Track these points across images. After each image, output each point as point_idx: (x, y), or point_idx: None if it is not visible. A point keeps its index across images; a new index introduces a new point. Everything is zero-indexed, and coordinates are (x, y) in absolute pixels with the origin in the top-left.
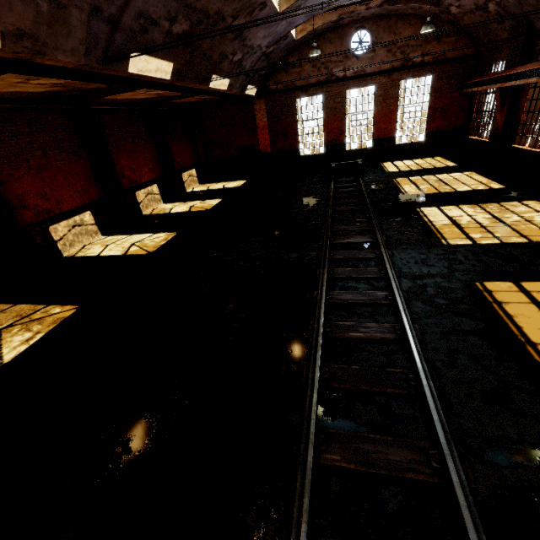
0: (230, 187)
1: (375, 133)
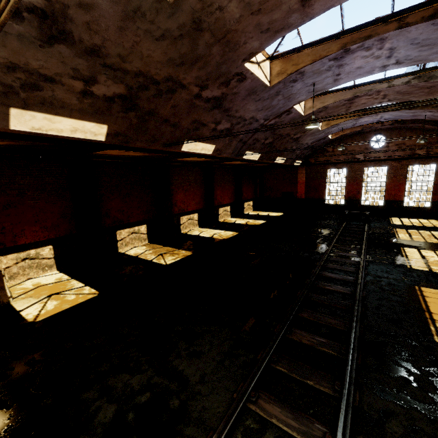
0: (272, 215)
1: (386, 196)
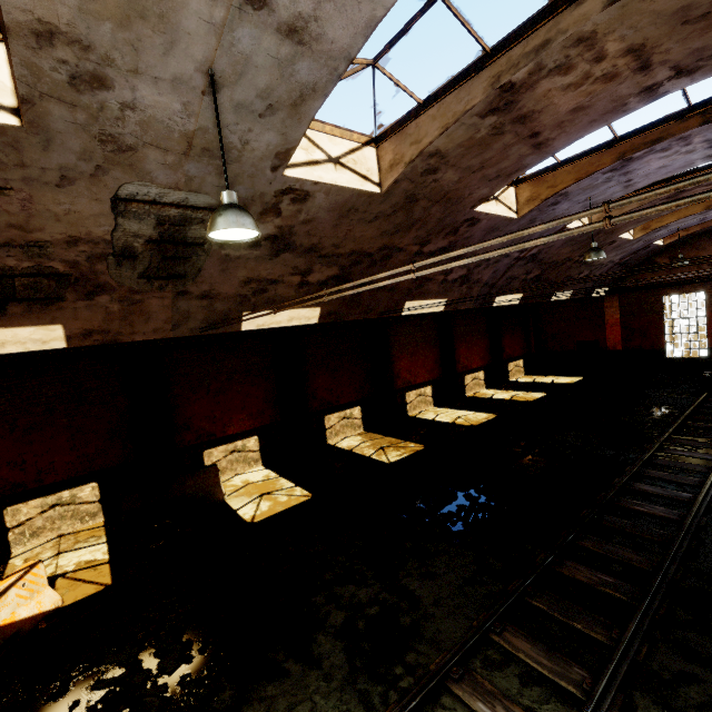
0: (560, 383)
1: None
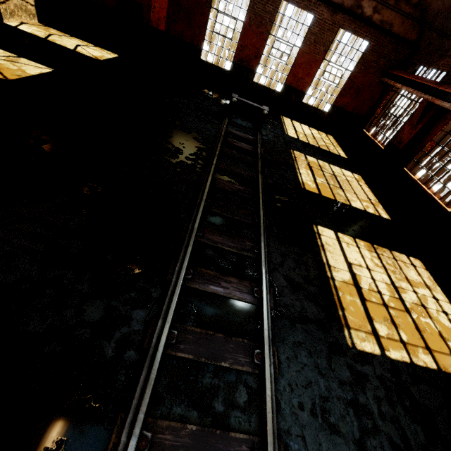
0: (85, 55)
1: (289, 78)
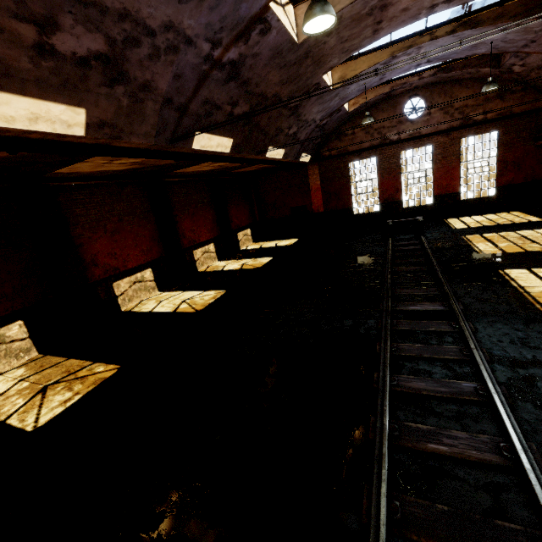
0: (282, 245)
1: (435, 190)
